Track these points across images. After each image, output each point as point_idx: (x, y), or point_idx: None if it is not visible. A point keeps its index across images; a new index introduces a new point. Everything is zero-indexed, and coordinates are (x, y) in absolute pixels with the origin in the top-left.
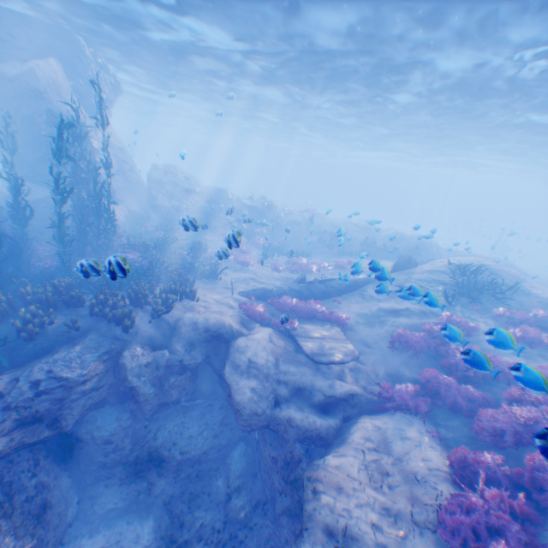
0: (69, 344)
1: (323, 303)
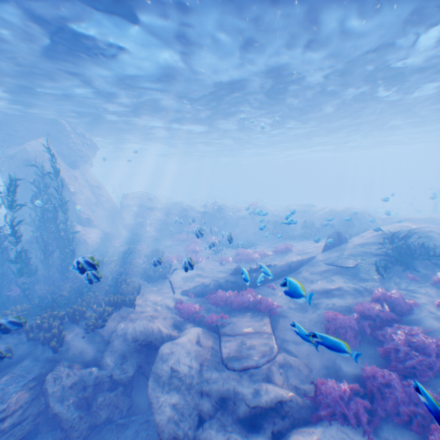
0: (1, 374)
1: (258, 291)
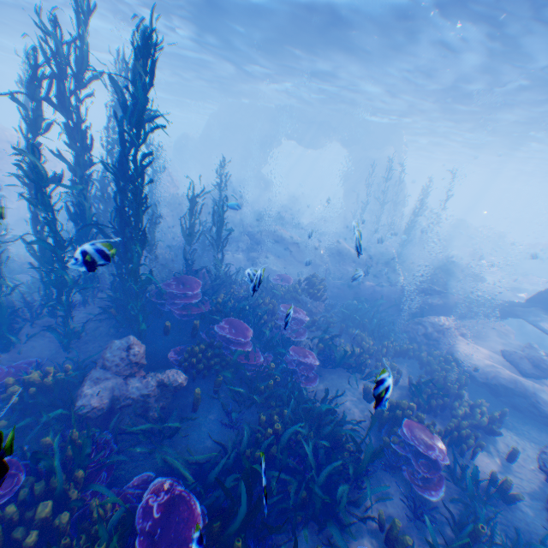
0: None
1: None
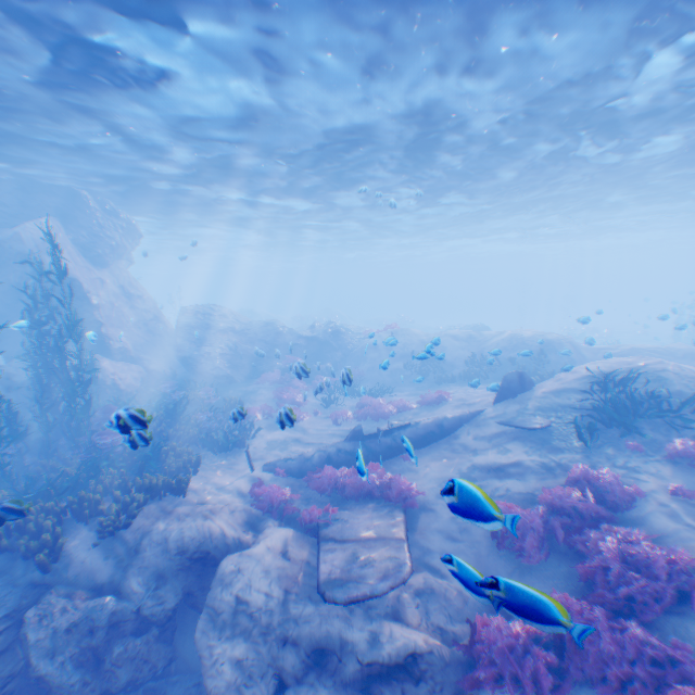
0: None
1: (390, 467)
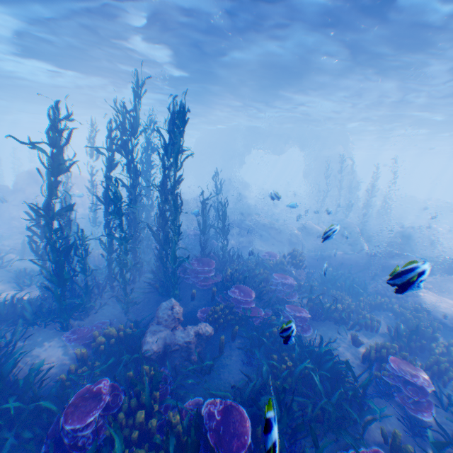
0: None
1: None
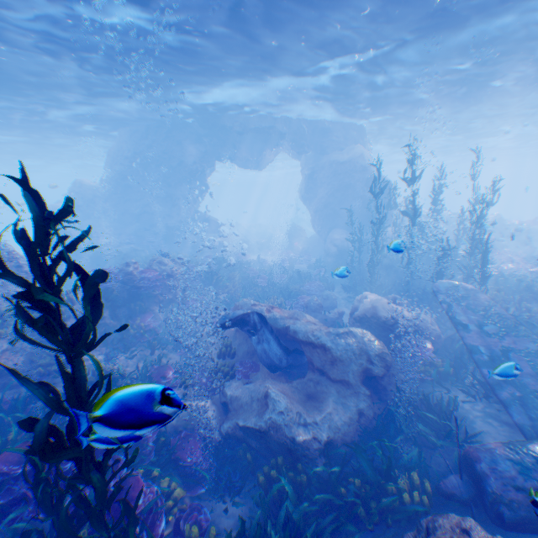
0: None
1: None
